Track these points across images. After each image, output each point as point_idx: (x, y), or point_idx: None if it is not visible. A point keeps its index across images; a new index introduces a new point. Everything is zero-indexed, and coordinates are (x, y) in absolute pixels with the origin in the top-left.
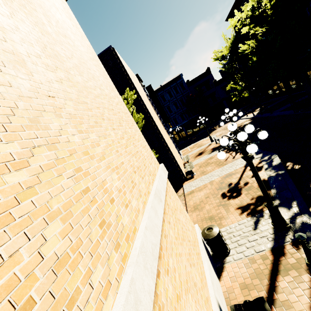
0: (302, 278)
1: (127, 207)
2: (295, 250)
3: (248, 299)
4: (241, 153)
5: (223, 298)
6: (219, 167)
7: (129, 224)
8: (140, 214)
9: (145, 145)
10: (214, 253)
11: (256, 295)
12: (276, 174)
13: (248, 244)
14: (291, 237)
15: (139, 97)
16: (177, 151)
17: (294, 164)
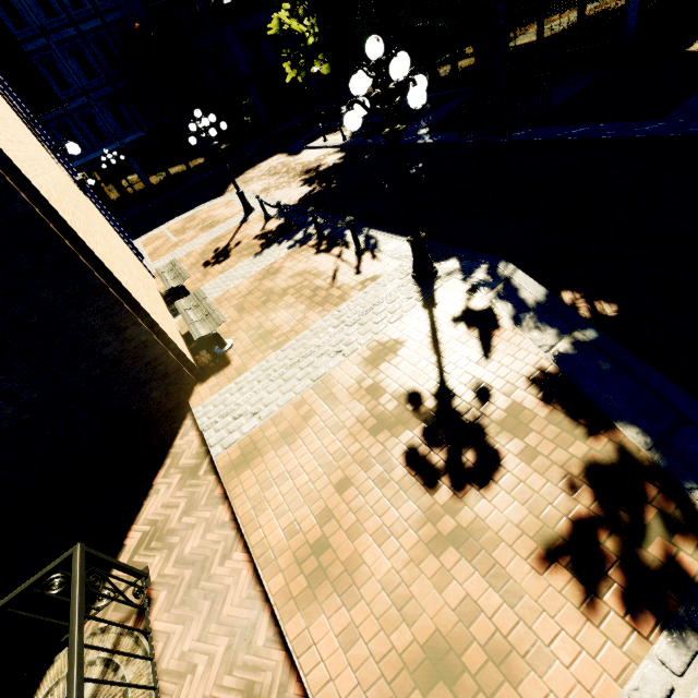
0: None
1: None
2: None
3: None
4: None
5: None
6: (323, 313)
7: None
8: None
9: None
10: None
11: None
12: (575, 343)
13: None
14: None
15: None
16: (125, 245)
17: (592, 300)
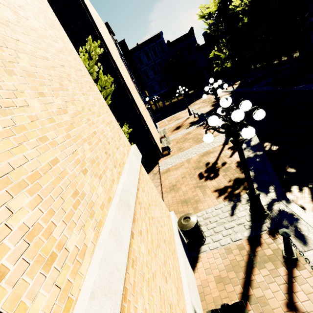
0: (278, 271)
1: (52, 262)
2: (271, 239)
3: (223, 293)
4: (231, 136)
5: (198, 293)
6: (197, 144)
7: (49, 308)
8: (86, 257)
9: (111, 120)
10: (189, 242)
11: (232, 290)
12: (255, 155)
13: (225, 231)
14: (268, 226)
15: (109, 54)
16: (153, 124)
17: (272, 145)
